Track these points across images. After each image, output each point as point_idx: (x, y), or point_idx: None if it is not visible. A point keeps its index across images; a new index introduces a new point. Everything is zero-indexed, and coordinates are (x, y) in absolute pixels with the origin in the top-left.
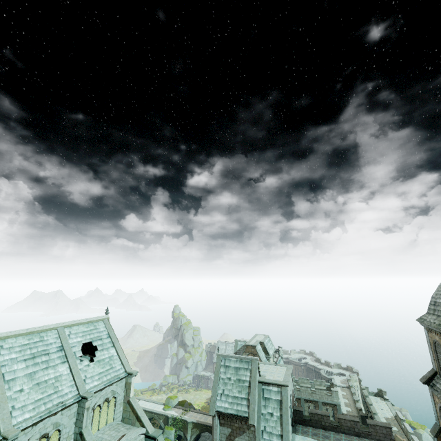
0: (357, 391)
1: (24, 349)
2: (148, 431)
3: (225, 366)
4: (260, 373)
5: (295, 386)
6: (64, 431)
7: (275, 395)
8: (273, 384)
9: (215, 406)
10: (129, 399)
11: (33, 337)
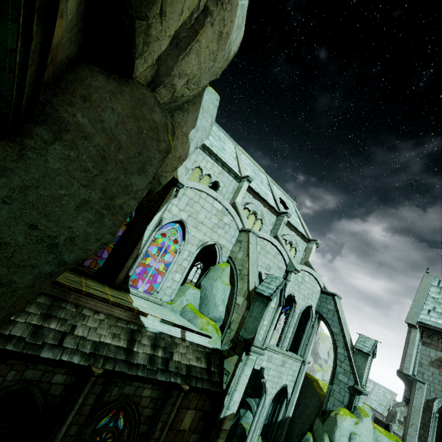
0: None
1: (250, 166)
2: (326, 287)
3: (440, 287)
4: None
5: None
6: (264, 227)
7: None
8: None
9: (417, 317)
10: (307, 259)
11: (254, 166)
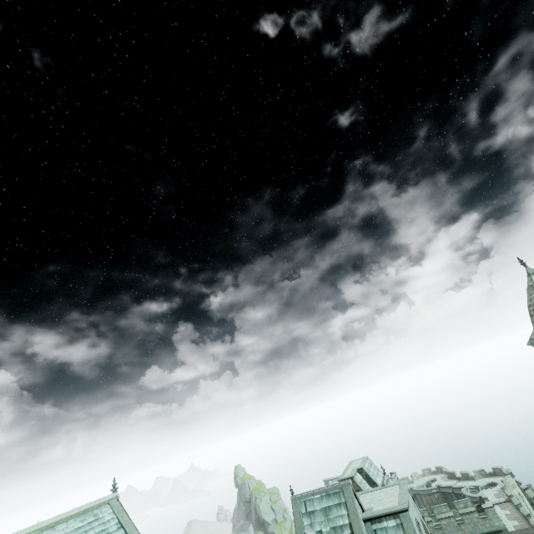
0: (524, 503)
1: None
2: None
3: (309, 514)
4: (364, 506)
5: (432, 523)
6: None
7: (396, 533)
8: (386, 515)
9: None
10: None
11: None
